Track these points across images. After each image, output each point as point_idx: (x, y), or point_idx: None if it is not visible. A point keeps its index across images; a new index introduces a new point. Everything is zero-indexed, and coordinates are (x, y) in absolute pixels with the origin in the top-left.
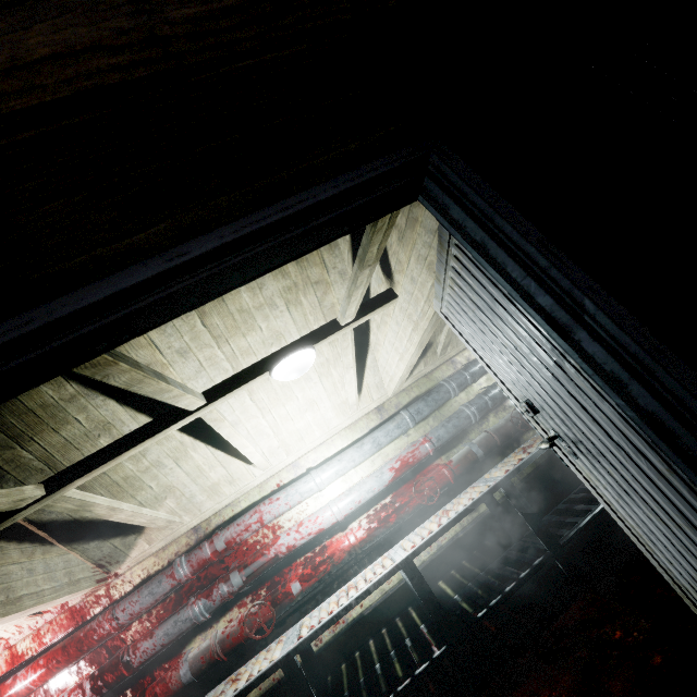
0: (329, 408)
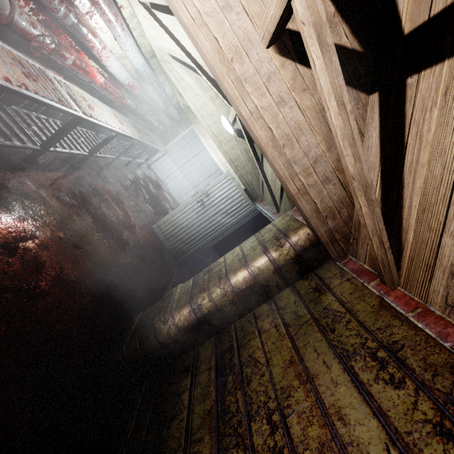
0: (171, 47)
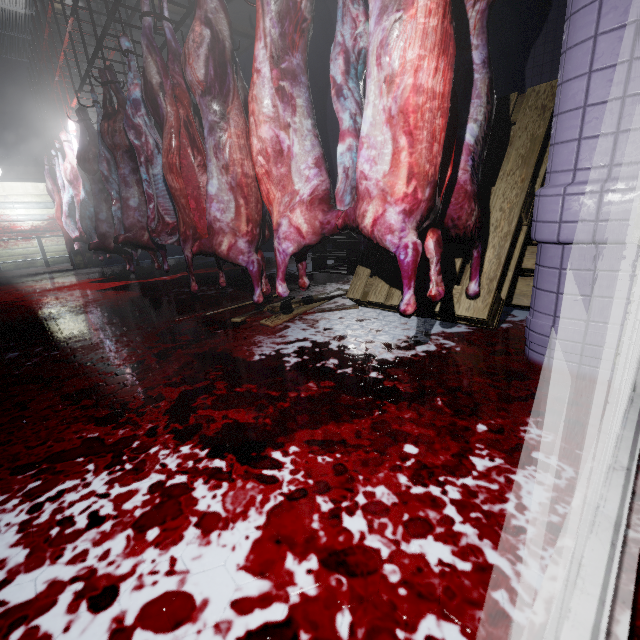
0: (30, 186)
